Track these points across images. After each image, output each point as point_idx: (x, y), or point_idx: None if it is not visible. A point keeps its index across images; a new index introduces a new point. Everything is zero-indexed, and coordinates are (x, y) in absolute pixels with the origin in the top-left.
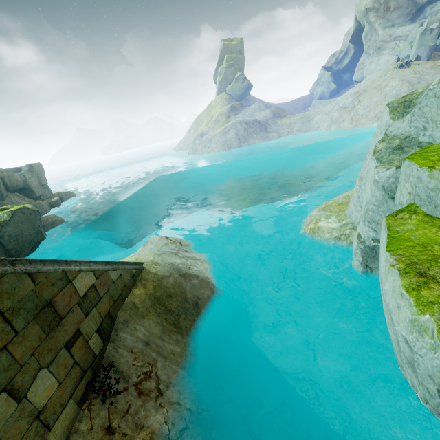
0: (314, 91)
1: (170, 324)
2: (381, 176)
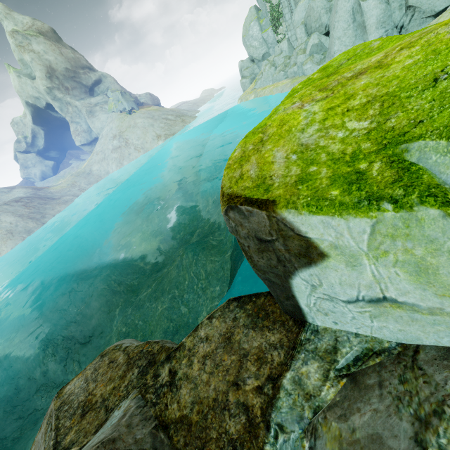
0: (29, 174)
1: None
2: None
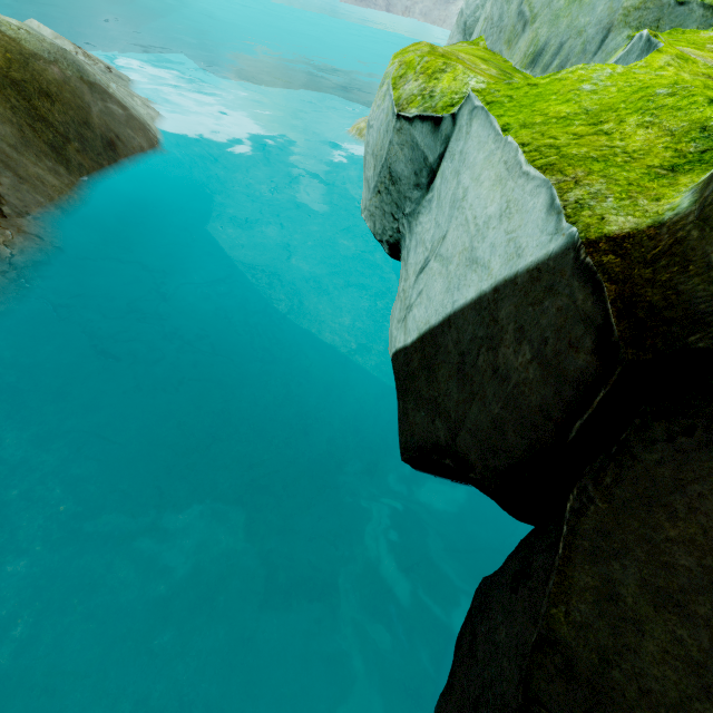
0: None
1: (42, 139)
2: (470, 3)
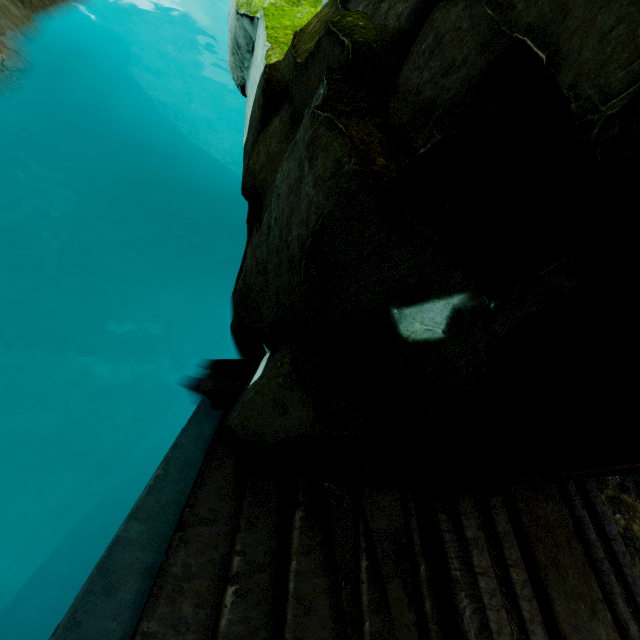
0: None
1: None
2: None
